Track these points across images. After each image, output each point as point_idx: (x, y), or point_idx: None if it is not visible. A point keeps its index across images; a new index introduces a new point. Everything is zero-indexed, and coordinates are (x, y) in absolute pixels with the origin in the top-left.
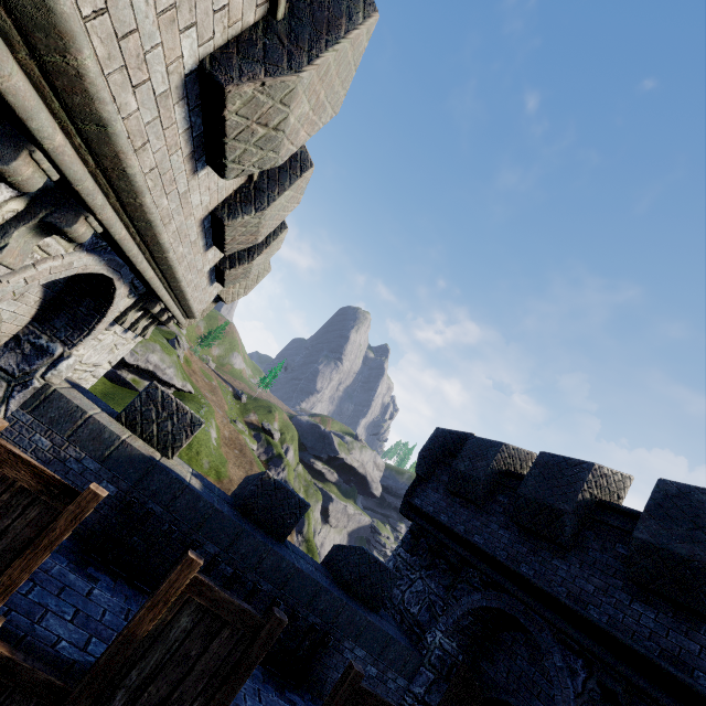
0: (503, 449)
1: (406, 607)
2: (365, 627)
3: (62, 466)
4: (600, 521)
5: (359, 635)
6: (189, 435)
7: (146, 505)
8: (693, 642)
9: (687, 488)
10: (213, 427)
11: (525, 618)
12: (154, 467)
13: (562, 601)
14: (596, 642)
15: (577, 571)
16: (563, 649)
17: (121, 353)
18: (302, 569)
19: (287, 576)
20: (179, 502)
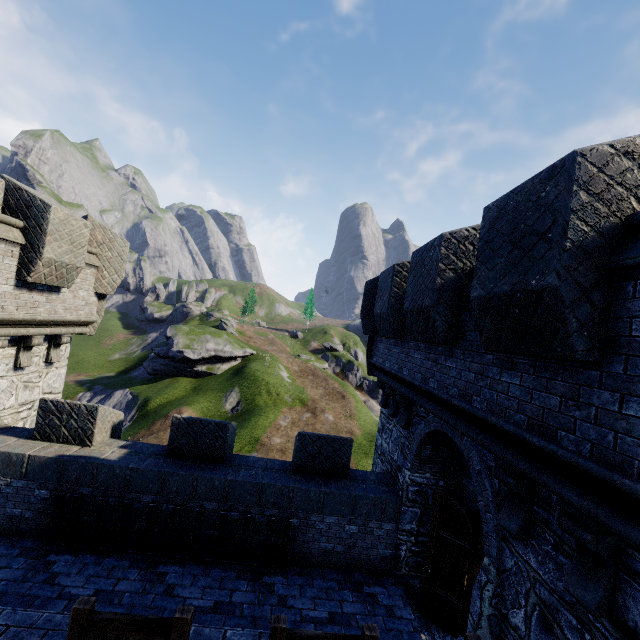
0: (398, 270)
1: (391, 456)
2: (324, 498)
3: (0, 494)
4: (468, 295)
5: (322, 507)
6: (93, 422)
7: (77, 492)
8: (553, 396)
9: (504, 198)
10: (282, 370)
11: (451, 431)
12: (64, 462)
13: (454, 404)
14: (488, 434)
15: (462, 364)
16: (481, 450)
17: (53, 381)
18: (236, 479)
19: (225, 490)
20: (100, 478)
